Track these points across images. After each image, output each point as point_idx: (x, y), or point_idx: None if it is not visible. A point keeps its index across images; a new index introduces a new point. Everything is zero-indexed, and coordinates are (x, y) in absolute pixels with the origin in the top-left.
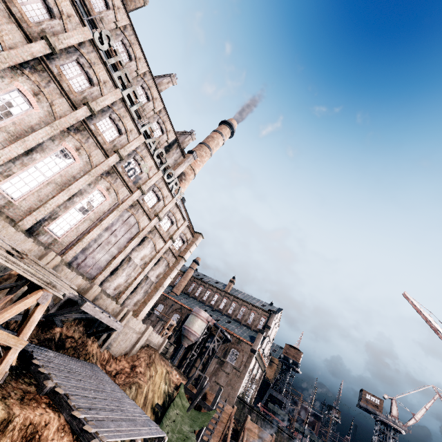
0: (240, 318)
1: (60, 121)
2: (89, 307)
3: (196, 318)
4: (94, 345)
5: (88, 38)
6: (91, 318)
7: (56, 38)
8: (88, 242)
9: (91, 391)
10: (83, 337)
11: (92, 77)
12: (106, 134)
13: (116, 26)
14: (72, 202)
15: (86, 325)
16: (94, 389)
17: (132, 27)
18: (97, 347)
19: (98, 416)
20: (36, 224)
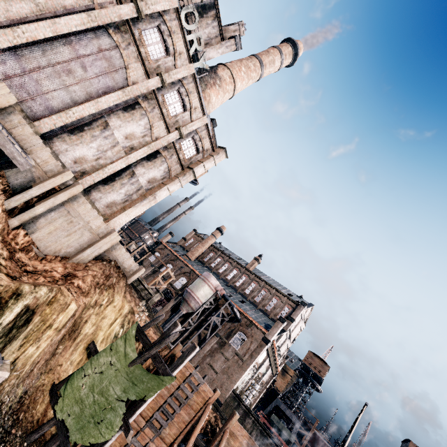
0: (258, 301)
1: None
2: None
3: (203, 283)
4: None
5: None
6: None
7: None
8: (26, 41)
9: None
10: None
11: None
12: None
13: None
14: None
15: None
16: None
17: None
18: (1, 209)
19: None
20: None
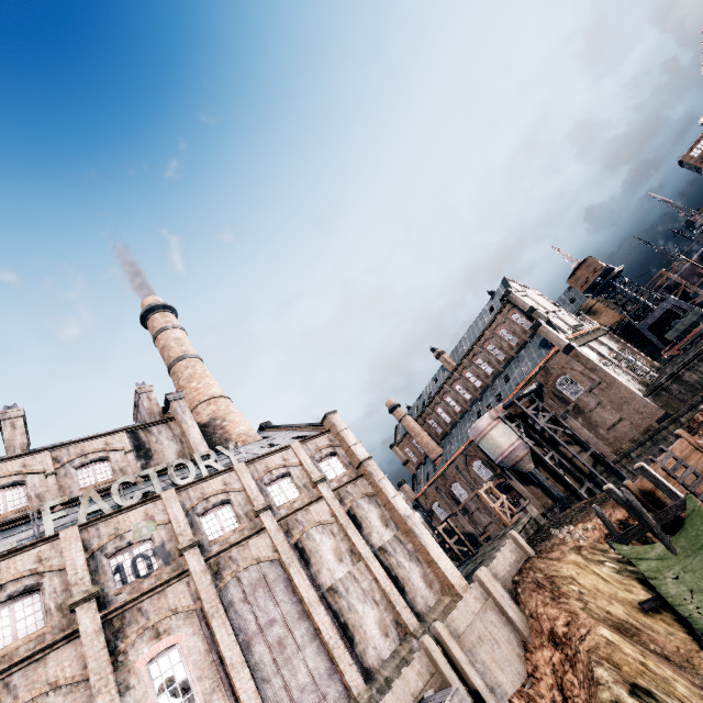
0: (504, 355)
1: None
2: None
3: (488, 438)
4: None
5: None
6: None
7: None
8: None
9: None
10: None
11: None
12: (23, 627)
13: None
14: None
15: None
16: None
17: None
18: None
19: None
20: None
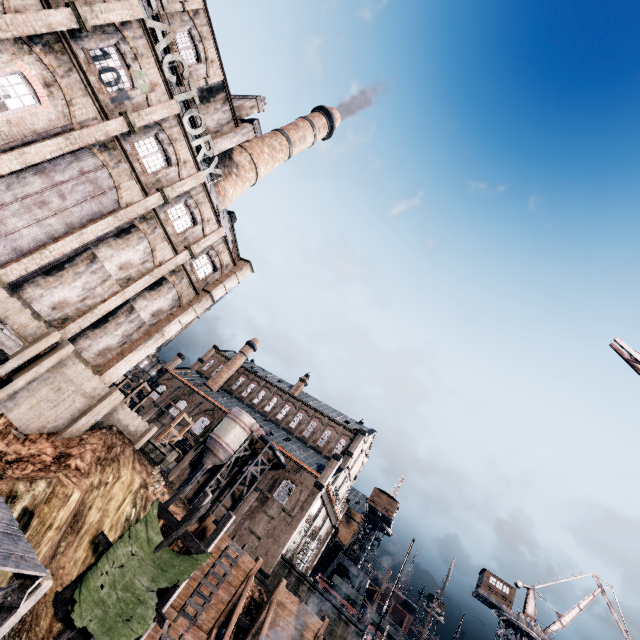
0: (307, 436)
1: None
2: None
3: (233, 424)
4: None
5: None
6: None
7: None
8: None
9: None
10: None
11: None
12: None
13: None
14: None
15: None
16: None
17: None
18: None
19: None
20: None
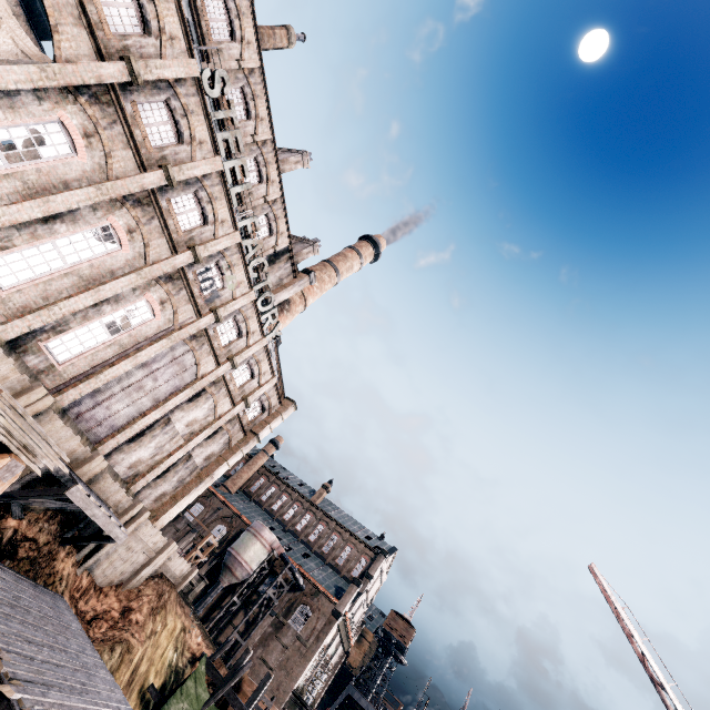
0: (327, 551)
1: (115, 183)
2: (79, 494)
3: (254, 539)
4: (69, 561)
5: (193, 75)
6: (76, 512)
7: (144, 63)
8: (107, 381)
9: (43, 647)
10: (54, 543)
11: (183, 131)
12: (183, 218)
13: (239, 66)
14: (99, 310)
15: (64, 523)
16: (50, 645)
17: (262, 74)
18: (72, 565)
19: (44, 700)
20: (27, 334)
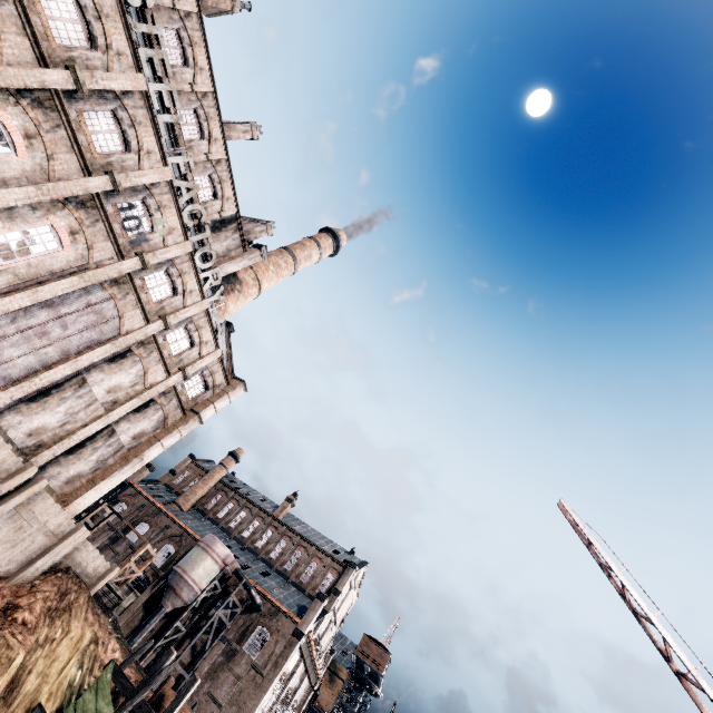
0: (290, 569)
1: (5, 69)
2: None
3: (204, 555)
4: None
5: None
6: None
7: None
8: None
9: None
10: None
11: (97, 35)
12: (99, 138)
13: (173, 5)
14: None
15: None
16: None
17: (200, 21)
18: None
19: None
20: None
